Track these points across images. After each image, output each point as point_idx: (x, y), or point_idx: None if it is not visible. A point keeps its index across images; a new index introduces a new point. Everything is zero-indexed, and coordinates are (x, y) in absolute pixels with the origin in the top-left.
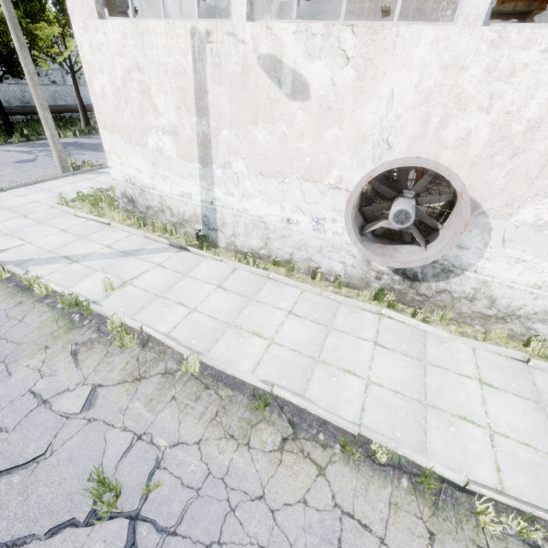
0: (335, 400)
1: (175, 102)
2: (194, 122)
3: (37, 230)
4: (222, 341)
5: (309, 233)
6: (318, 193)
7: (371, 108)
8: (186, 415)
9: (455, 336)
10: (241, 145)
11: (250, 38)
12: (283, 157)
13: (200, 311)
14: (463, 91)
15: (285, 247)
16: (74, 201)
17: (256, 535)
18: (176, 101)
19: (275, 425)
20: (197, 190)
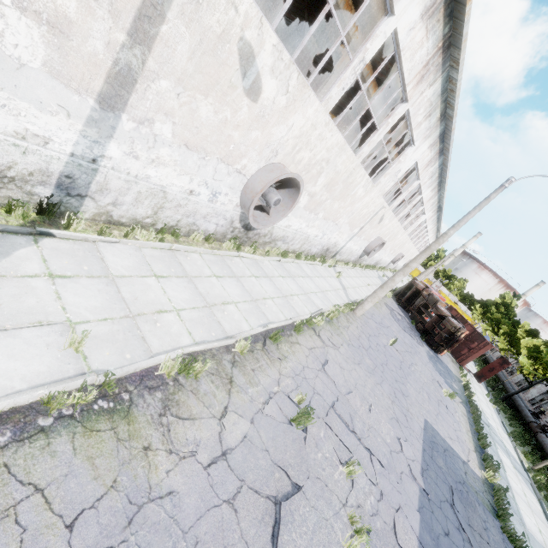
0: (276, 315)
1: None
2: (119, 40)
3: None
4: (221, 321)
5: (204, 203)
6: (226, 174)
7: (281, 128)
8: (265, 371)
9: (264, 258)
10: (179, 109)
11: (244, 13)
12: (215, 138)
13: (182, 308)
14: (311, 139)
15: (176, 215)
16: None
17: (313, 377)
18: None
19: (282, 341)
20: (69, 137)
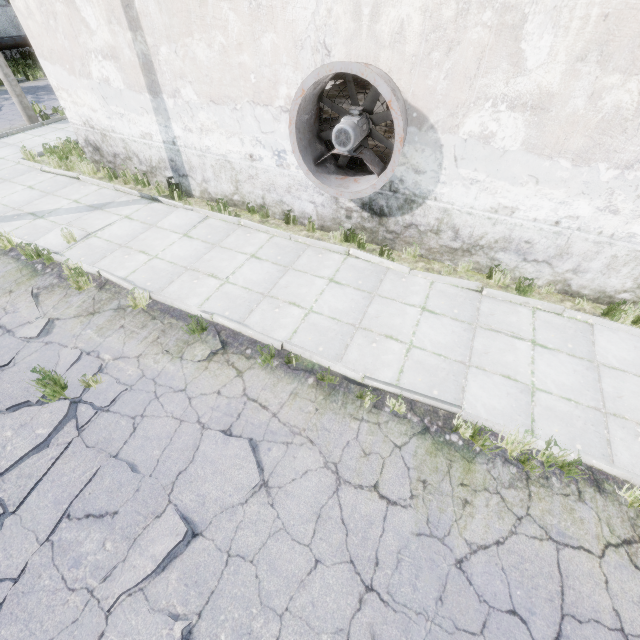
0: (271, 326)
1: (104, 14)
2: (130, 39)
3: (2, 189)
4: (177, 282)
5: (274, 170)
6: (272, 120)
7: (300, 1)
8: (131, 339)
9: (416, 271)
10: (184, 66)
11: None
12: (229, 77)
13: (161, 258)
14: None
15: (255, 189)
16: (43, 156)
17: (172, 412)
18: (105, 12)
19: (208, 344)
20: (156, 128)
